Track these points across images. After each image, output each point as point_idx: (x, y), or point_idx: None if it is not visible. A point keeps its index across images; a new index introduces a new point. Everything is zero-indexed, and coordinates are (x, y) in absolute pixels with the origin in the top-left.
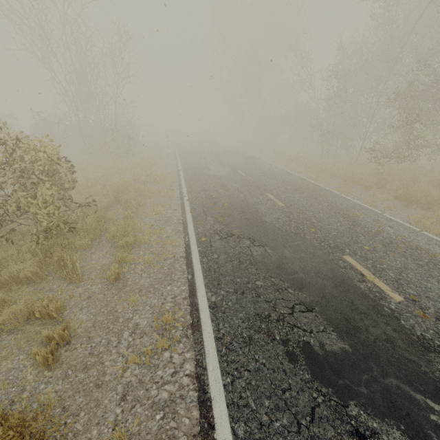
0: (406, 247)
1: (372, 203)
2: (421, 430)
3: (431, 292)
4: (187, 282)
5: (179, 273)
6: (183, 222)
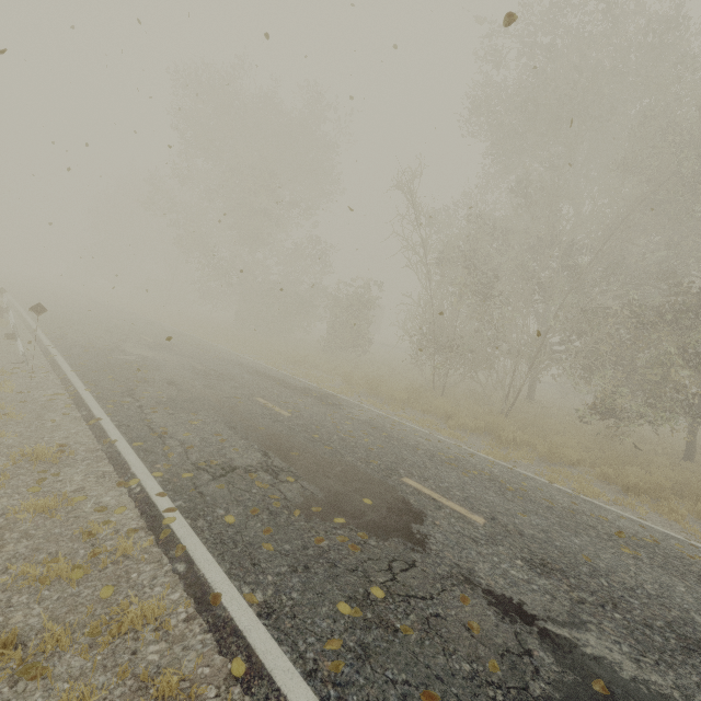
0: None
1: None
2: None
3: None
4: None
5: None
6: None
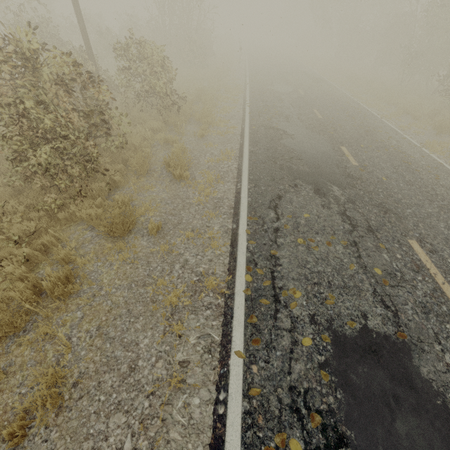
0: (393, 151)
1: (406, 128)
2: (321, 188)
3: (379, 166)
4: (239, 144)
5: (235, 140)
6: (243, 118)
